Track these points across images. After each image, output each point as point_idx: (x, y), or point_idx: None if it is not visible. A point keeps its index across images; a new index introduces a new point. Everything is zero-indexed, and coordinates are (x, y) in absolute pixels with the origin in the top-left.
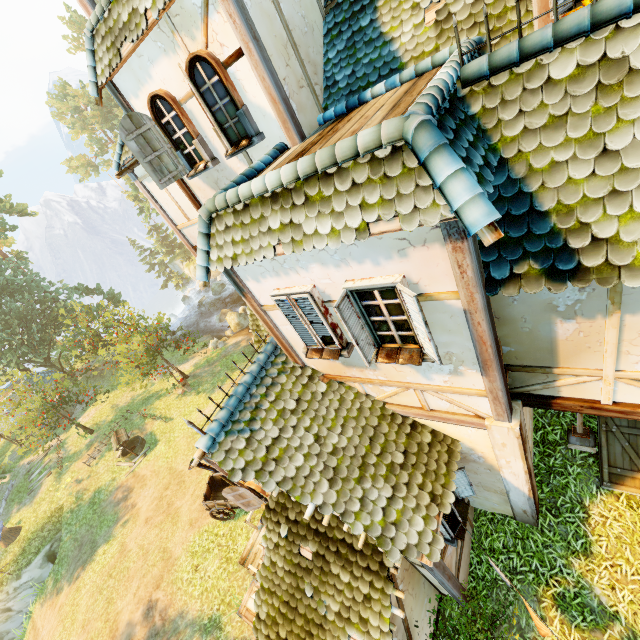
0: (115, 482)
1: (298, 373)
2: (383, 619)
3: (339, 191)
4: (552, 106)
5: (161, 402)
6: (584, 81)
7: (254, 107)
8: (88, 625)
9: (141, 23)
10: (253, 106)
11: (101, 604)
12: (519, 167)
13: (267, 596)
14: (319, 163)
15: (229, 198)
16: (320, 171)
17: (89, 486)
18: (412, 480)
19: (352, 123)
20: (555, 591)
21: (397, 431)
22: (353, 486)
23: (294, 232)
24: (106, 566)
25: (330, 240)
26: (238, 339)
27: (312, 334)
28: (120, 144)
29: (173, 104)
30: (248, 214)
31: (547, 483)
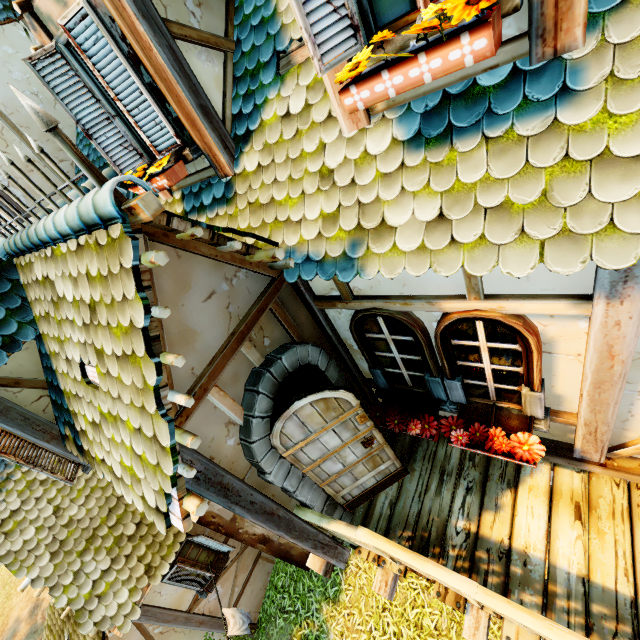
0: None
1: None
2: None
3: None
4: (43, 302)
5: None
6: (47, 290)
7: None
8: None
9: None
10: None
11: (1, 598)
12: (46, 345)
13: (49, 632)
14: None
15: None
16: None
17: None
18: (134, 552)
19: None
20: (304, 632)
21: None
22: (74, 559)
23: None
24: None
25: None
26: None
27: None
28: None
29: None
30: None
31: None
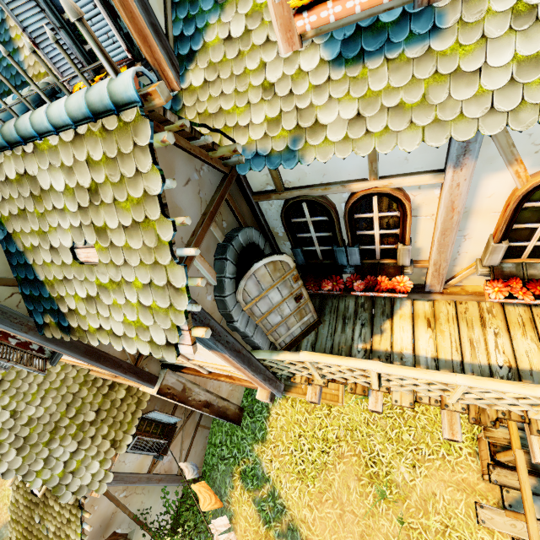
0: None
1: None
2: (77, 534)
3: None
4: (16, 200)
5: None
6: (24, 186)
7: None
8: None
9: None
10: None
11: None
12: (19, 242)
13: (15, 525)
14: None
15: None
16: None
17: None
18: (98, 433)
19: None
20: (242, 468)
21: (95, 393)
22: (41, 449)
23: None
24: None
25: None
26: None
27: None
28: None
29: None
30: None
31: (251, 394)
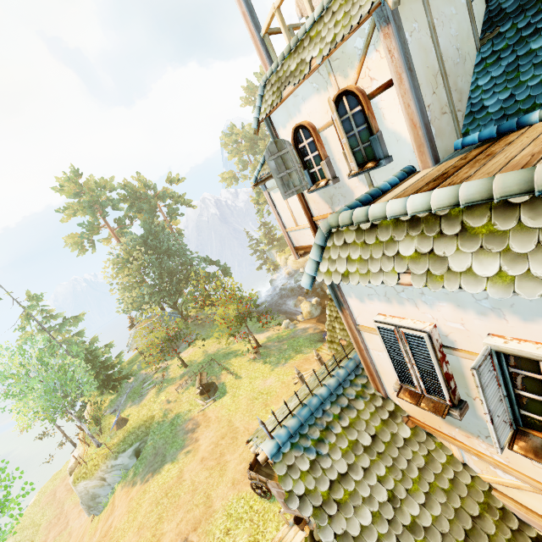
0: (190, 413)
1: (378, 403)
2: None
3: (526, 227)
4: None
5: (236, 360)
6: None
7: (389, 132)
8: (142, 529)
9: (305, 69)
10: (388, 132)
11: (154, 516)
12: None
13: None
14: (499, 189)
15: (356, 216)
16: (497, 199)
17: (173, 408)
18: None
19: (520, 146)
20: None
21: (510, 540)
22: None
23: (433, 264)
24: (166, 483)
25: (492, 285)
26: (306, 325)
27: (413, 375)
28: (261, 163)
29: (312, 132)
30: (374, 235)
31: None
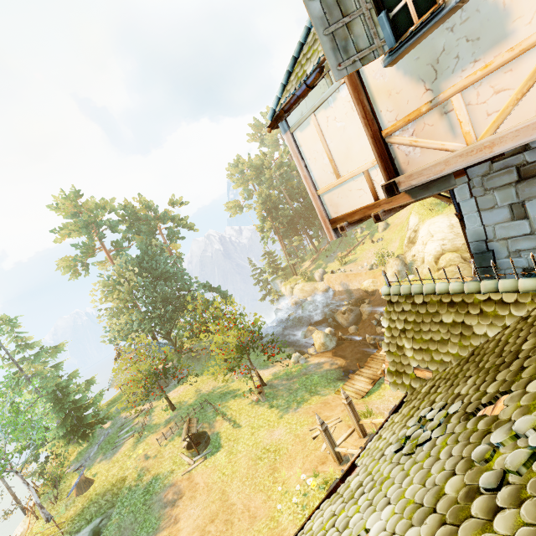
0: (172, 476)
1: None
2: None
3: None
4: None
5: (235, 402)
6: None
7: None
8: None
9: None
10: None
11: None
12: None
13: None
14: None
15: None
16: None
17: (151, 467)
18: None
19: None
20: None
21: None
22: None
23: None
24: None
25: None
26: (321, 360)
27: None
28: (283, 85)
29: None
30: None
31: None
